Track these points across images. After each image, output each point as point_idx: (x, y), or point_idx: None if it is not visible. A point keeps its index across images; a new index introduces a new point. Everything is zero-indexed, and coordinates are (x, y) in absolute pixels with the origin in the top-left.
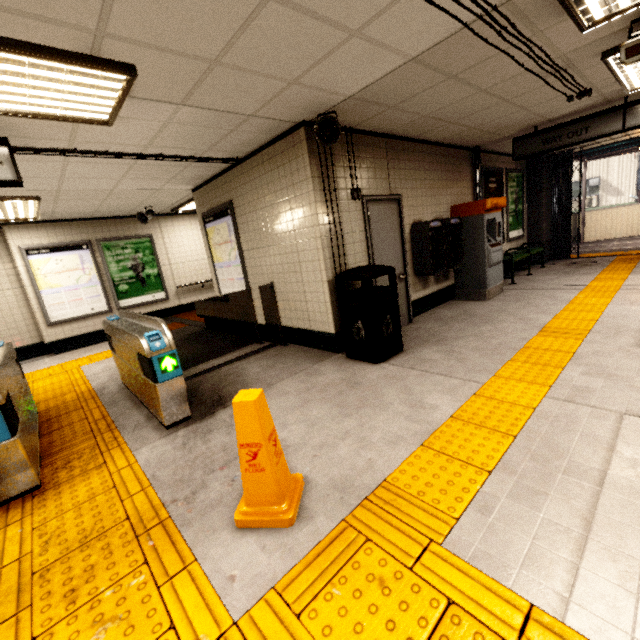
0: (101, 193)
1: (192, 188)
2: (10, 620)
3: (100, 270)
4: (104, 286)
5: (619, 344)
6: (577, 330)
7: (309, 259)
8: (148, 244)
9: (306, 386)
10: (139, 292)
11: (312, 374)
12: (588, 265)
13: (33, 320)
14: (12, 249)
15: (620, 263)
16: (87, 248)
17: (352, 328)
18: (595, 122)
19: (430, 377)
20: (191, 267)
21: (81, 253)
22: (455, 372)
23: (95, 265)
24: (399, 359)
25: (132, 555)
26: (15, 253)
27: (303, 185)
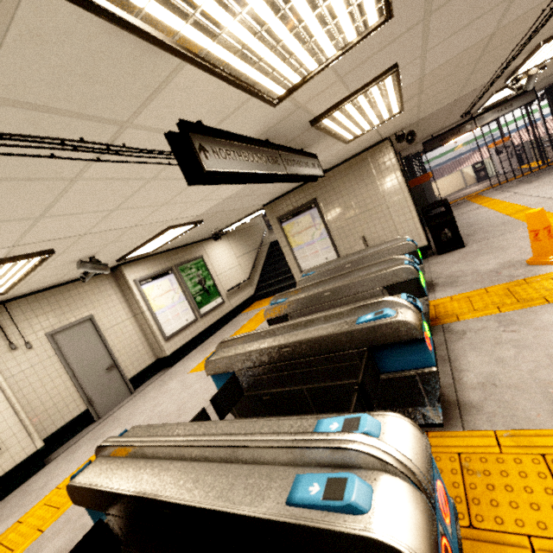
0: (227, 213)
1: (265, 203)
2: (547, 299)
3: (182, 288)
4: (187, 300)
5: (550, 203)
6: (523, 209)
7: (399, 209)
8: (202, 263)
9: (451, 263)
10: (207, 300)
11: (439, 263)
12: (459, 205)
13: (146, 342)
14: (130, 283)
15: (474, 199)
16: (171, 273)
17: (440, 235)
18: (462, 127)
19: (503, 236)
20: (228, 275)
21: (169, 277)
22: (509, 231)
23: (179, 285)
24: (469, 243)
25: (540, 282)
26: (132, 286)
27: (390, 169)
